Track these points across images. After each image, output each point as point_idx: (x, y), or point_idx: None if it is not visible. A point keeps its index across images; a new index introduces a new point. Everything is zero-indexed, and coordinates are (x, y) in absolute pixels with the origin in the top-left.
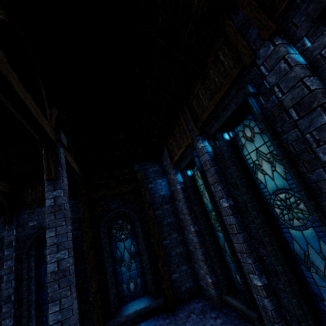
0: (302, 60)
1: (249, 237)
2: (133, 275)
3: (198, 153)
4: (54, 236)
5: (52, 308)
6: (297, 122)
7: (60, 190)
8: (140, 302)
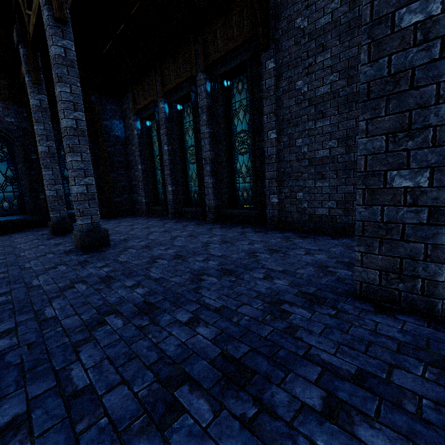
0: (209, 90)
1: (173, 168)
2: None
3: (159, 110)
4: (43, 129)
5: (47, 172)
6: (200, 115)
7: (45, 96)
8: None
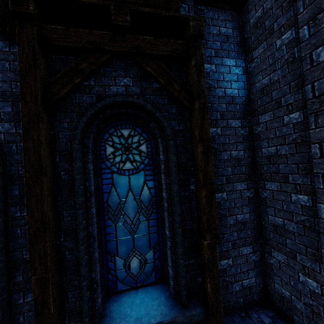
0: None
1: None
2: (139, 245)
3: None
4: None
5: None
6: None
7: None
8: (149, 302)
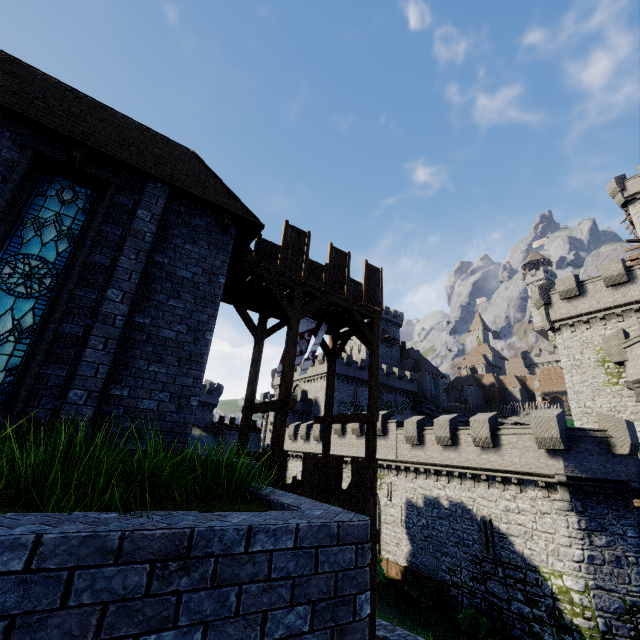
0: None
1: None
2: None
3: None
4: None
5: None
6: None
7: None
8: None
